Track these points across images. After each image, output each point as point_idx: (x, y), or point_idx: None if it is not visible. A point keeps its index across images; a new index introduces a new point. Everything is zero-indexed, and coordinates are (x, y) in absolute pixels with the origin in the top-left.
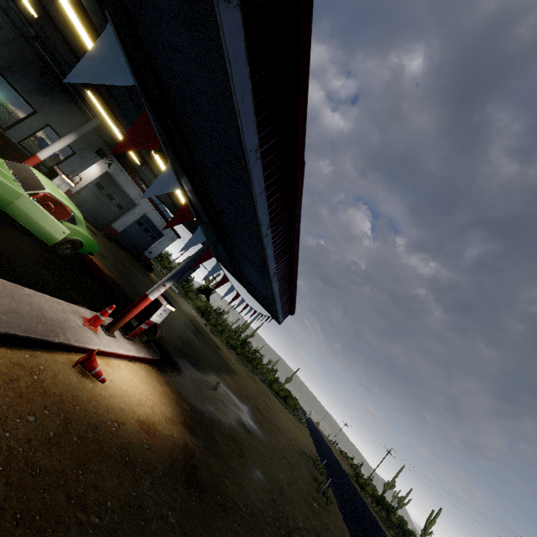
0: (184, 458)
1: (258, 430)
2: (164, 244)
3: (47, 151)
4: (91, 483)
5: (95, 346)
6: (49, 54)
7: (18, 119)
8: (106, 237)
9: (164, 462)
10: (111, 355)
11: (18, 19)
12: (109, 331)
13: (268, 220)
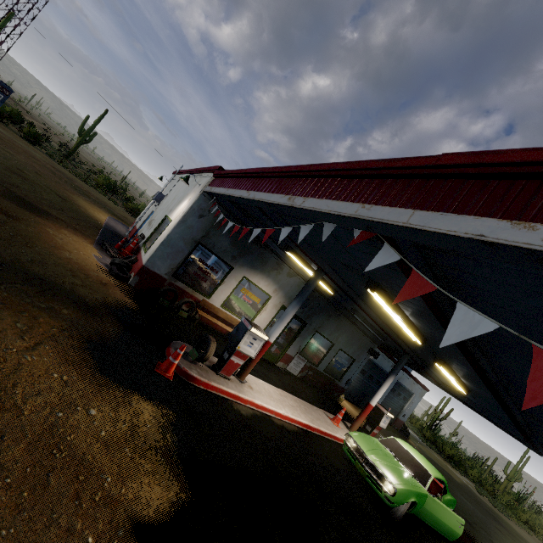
0: None
1: None
2: (414, 402)
3: (376, 398)
4: None
5: None
6: (360, 317)
7: (324, 354)
8: None
9: None
10: None
11: (328, 295)
12: None
13: None
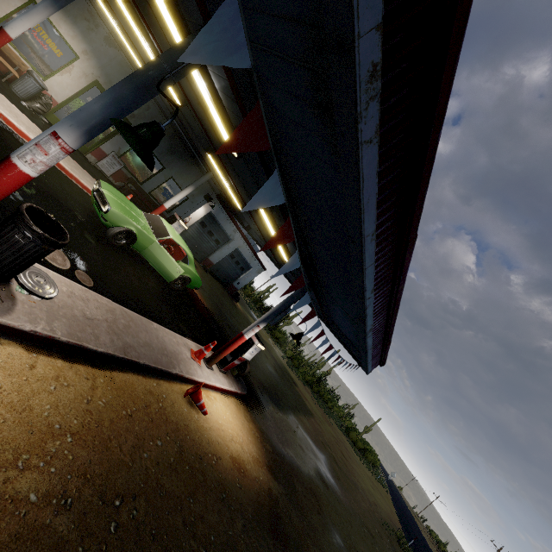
0: (269, 504)
1: (336, 486)
2: (250, 276)
3: (171, 201)
4: (199, 514)
5: (199, 379)
6: (180, 125)
7: (152, 175)
8: (203, 268)
9: (253, 505)
10: (209, 387)
11: (161, 100)
12: (209, 363)
13: (373, 285)
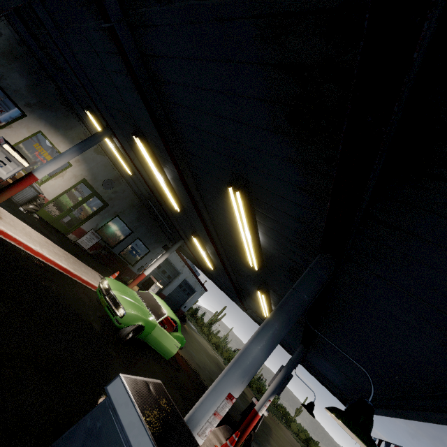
0: None
1: None
2: (195, 298)
3: (150, 269)
4: None
5: None
6: (154, 205)
7: (121, 239)
8: None
9: None
10: None
11: (134, 185)
12: None
13: None
